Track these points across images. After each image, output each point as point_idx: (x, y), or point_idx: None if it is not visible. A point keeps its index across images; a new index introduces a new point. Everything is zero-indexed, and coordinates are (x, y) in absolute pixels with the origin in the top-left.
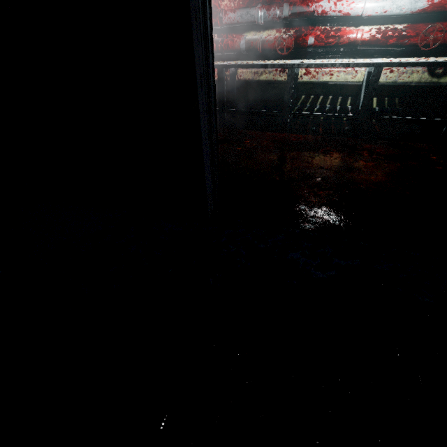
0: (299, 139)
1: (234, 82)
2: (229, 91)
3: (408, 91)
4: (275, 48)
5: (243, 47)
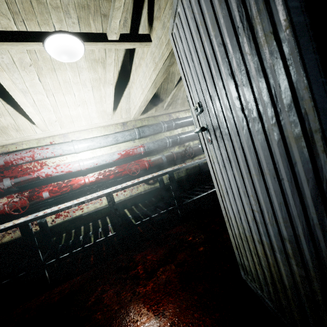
0: (64, 292)
1: None
2: None
3: (142, 197)
4: (8, 211)
5: None
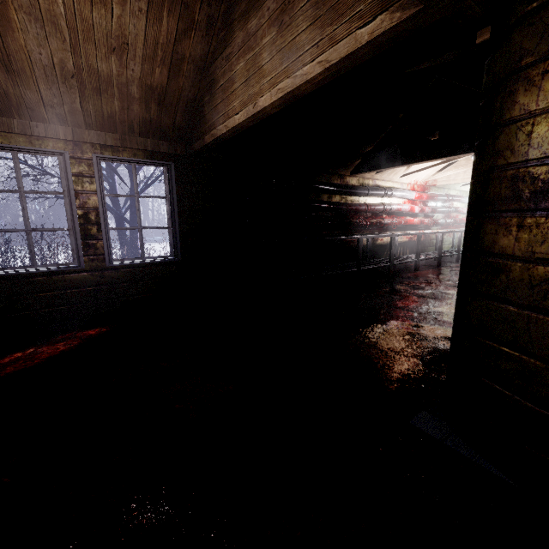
0: None
1: (438, 240)
2: (426, 246)
3: None
4: (449, 224)
5: (441, 223)
